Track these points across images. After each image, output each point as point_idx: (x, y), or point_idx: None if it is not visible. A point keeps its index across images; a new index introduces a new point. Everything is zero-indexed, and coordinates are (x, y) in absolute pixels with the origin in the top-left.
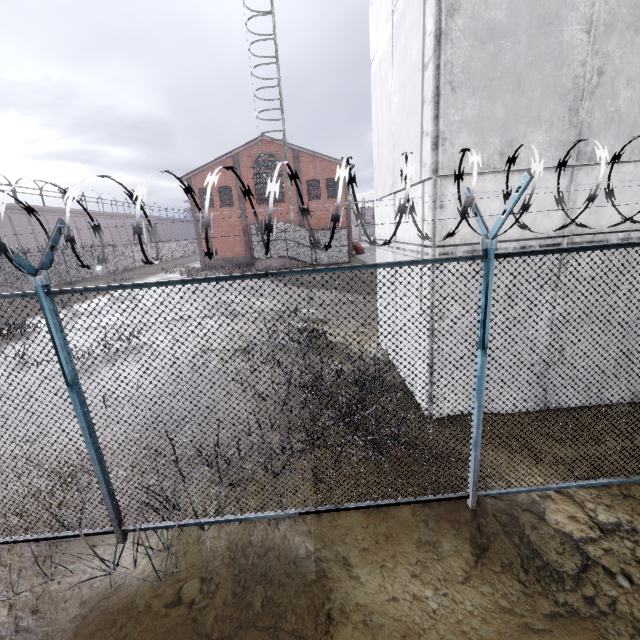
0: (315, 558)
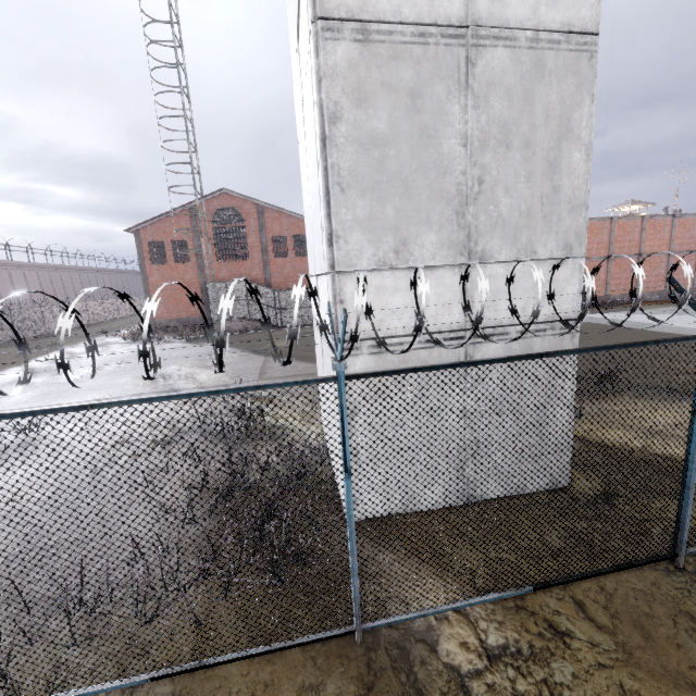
0: None
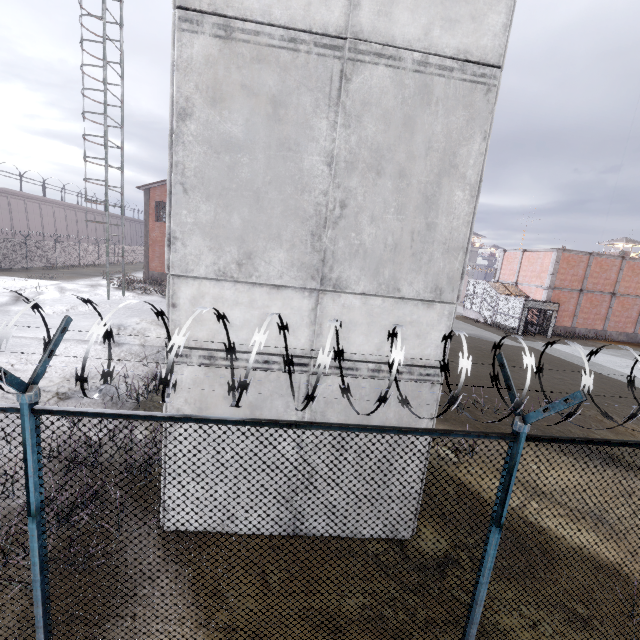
0: None
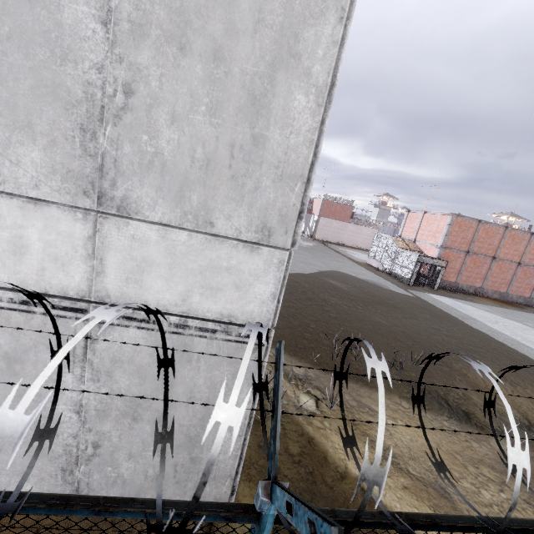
0: None
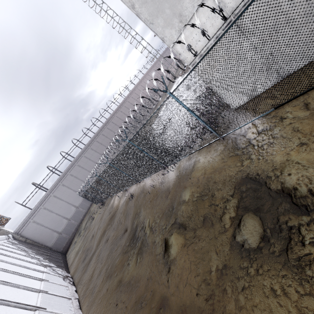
0: (194, 162)
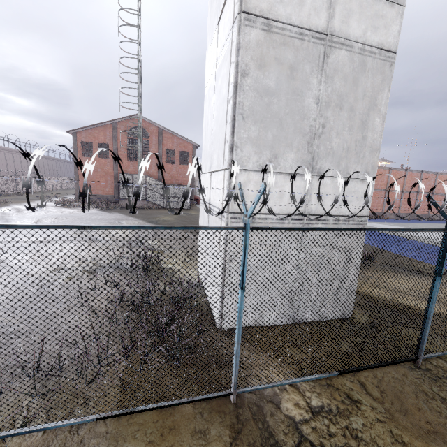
0: None
